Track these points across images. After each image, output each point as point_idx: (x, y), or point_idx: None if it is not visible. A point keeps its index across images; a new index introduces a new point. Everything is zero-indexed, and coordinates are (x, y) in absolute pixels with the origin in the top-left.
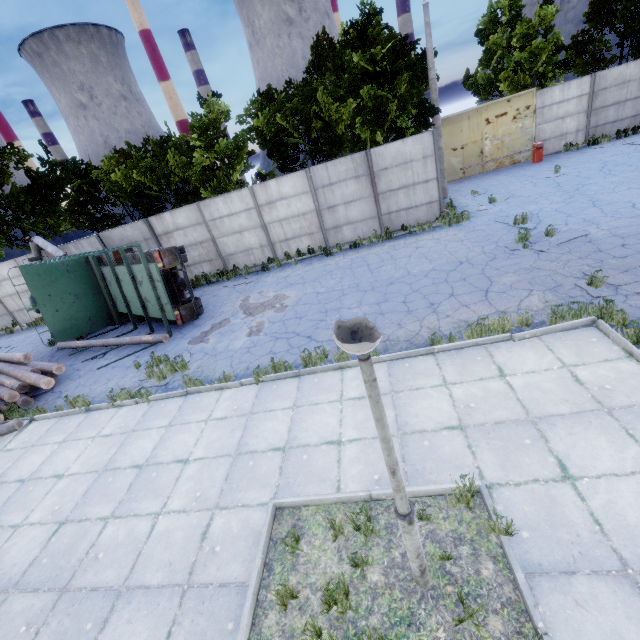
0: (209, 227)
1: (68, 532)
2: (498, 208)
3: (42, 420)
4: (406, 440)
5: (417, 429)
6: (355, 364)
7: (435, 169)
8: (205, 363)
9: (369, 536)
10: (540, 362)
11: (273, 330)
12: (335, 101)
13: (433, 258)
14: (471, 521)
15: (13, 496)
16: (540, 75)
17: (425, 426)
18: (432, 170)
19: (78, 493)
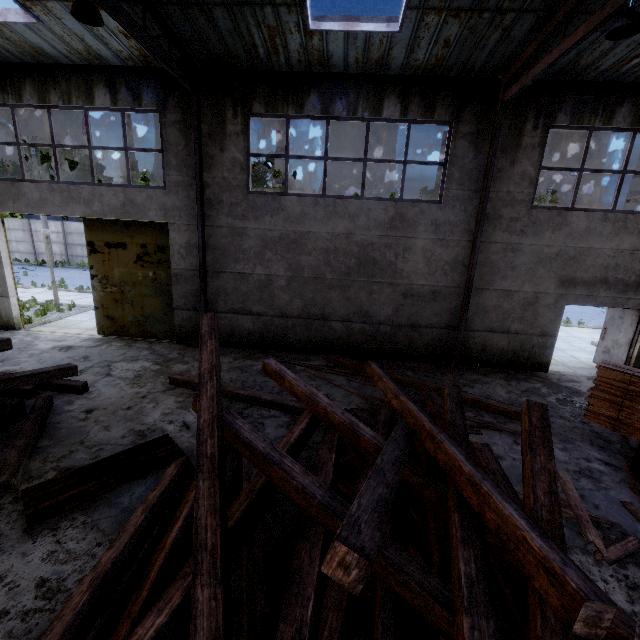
0: None
1: None
2: None
3: None
4: None
5: None
6: (574, 326)
7: None
8: None
9: None
10: None
11: None
12: None
13: None
14: None
15: None
16: None
17: None
18: None
19: None
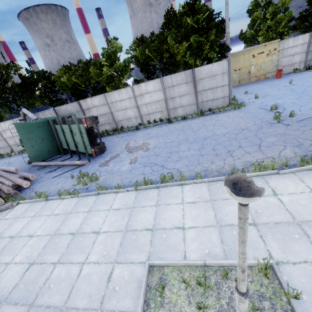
0: (109, 106)
1: (34, 270)
2: (260, 101)
3: (23, 203)
4: (222, 230)
5: (228, 223)
6: (189, 183)
7: (228, 79)
8: (107, 177)
9: (206, 289)
10: (297, 188)
11: (143, 161)
12: (176, 43)
13: (227, 126)
14: (268, 285)
15: (6, 245)
16: (280, 33)
17: (233, 222)
18: (226, 80)
19: (40, 247)
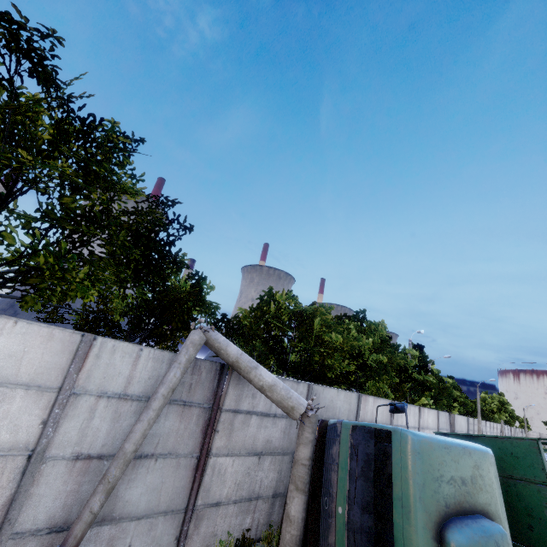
0: None
1: None
2: None
3: None
4: None
5: None
6: None
7: None
8: None
9: None
10: None
11: None
12: None
13: None
14: None
15: None
16: None
17: None
18: None
19: None
